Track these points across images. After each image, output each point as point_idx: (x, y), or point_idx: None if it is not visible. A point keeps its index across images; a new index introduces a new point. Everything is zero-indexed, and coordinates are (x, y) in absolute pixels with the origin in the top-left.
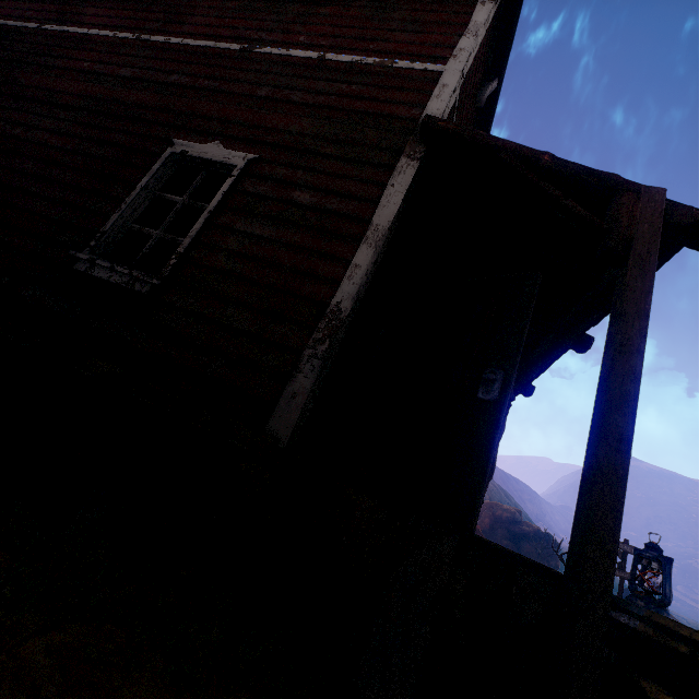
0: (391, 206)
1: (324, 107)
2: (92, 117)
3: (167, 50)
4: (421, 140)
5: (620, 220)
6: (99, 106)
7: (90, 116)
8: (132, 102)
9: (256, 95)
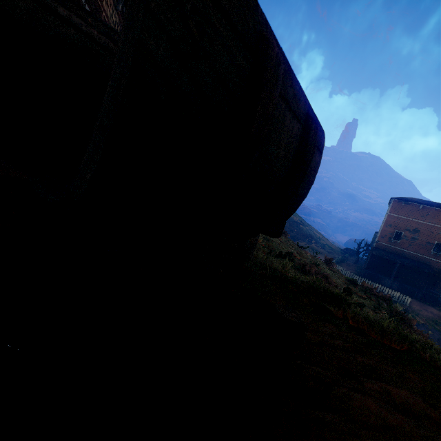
0: None
1: None
2: None
3: None
4: None
5: None
6: None
7: None
8: None
9: None
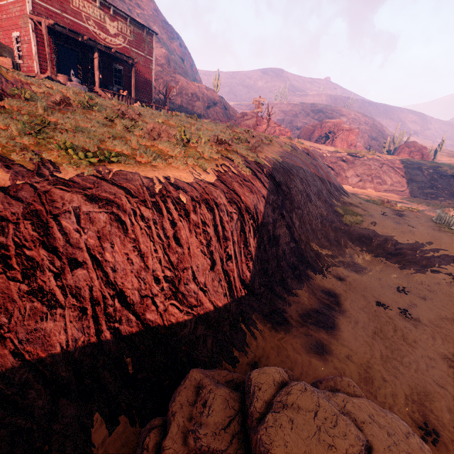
0: (32, 35)
1: (20, 15)
2: (3, 33)
3: (0, 8)
4: (29, 19)
5: (43, 28)
6: (2, 30)
7: (3, 33)
8: (4, 26)
9: (14, 16)
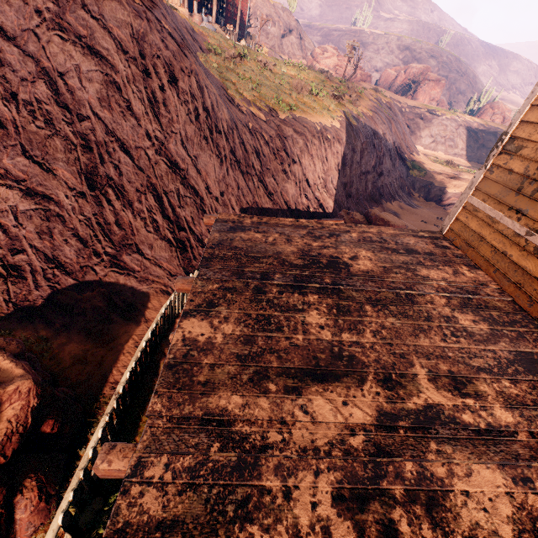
0: None
1: None
2: None
3: None
4: None
5: None
6: None
7: None
8: None
9: None
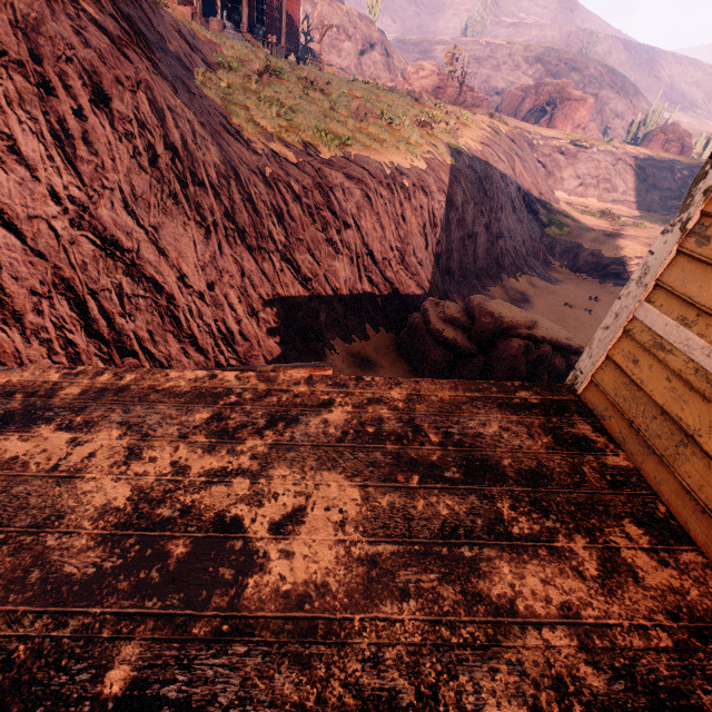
0: None
1: None
2: None
3: None
4: None
5: None
6: None
7: None
8: None
9: None
